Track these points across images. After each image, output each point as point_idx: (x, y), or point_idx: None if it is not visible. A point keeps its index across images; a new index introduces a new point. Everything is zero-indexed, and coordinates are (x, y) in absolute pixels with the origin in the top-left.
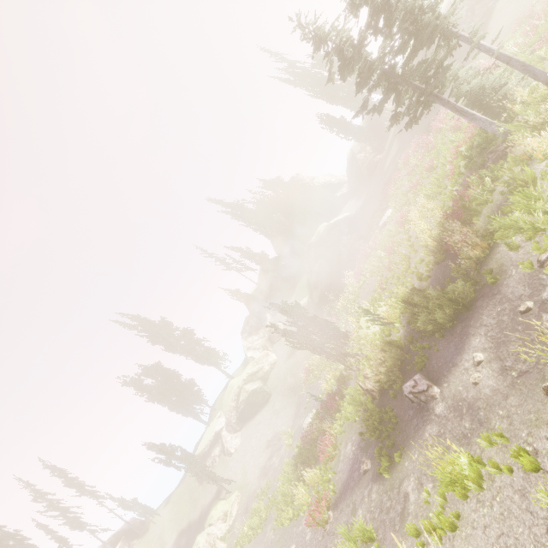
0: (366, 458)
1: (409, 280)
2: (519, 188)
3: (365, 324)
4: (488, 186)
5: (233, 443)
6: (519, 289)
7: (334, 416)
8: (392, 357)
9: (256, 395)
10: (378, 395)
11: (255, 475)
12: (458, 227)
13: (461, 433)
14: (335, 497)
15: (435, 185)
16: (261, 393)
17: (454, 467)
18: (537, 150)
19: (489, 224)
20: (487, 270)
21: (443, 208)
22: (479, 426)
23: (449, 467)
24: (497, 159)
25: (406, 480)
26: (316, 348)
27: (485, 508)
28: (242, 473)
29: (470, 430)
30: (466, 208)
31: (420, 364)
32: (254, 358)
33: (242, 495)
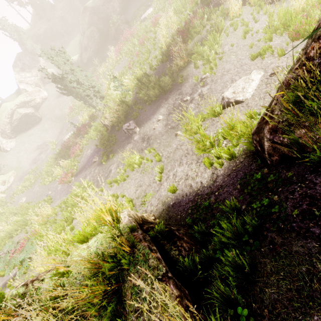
0: (96, 156)
1: (145, 67)
2: (214, 32)
3: (113, 87)
4: (204, 21)
5: (8, 145)
6: (188, 90)
7: (84, 136)
8: (122, 110)
9: (28, 117)
10: (110, 128)
11: (28, 163)
12: (180, 42)
13: (141, 148)
14: (77, 172)
15: (182, 4)
16: (33, 117)
17: (133, 160)
18: (232, 10)
19: (193, 48)
20: (181, 75)
21: (179, 25)
22: (149, 146)
23: (131, 160)
24: (216, 5)
25: (112, 165)
26: (77, 94)
27: (138, 173)
28: (17, 162)
29: (145, 147)
30: (188, 31)
31: (135, 116)
32: (27, 91)
33: (18, 172)
